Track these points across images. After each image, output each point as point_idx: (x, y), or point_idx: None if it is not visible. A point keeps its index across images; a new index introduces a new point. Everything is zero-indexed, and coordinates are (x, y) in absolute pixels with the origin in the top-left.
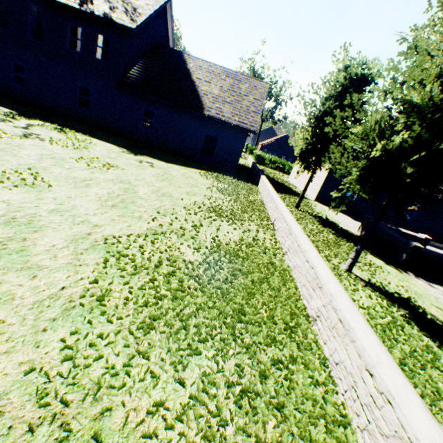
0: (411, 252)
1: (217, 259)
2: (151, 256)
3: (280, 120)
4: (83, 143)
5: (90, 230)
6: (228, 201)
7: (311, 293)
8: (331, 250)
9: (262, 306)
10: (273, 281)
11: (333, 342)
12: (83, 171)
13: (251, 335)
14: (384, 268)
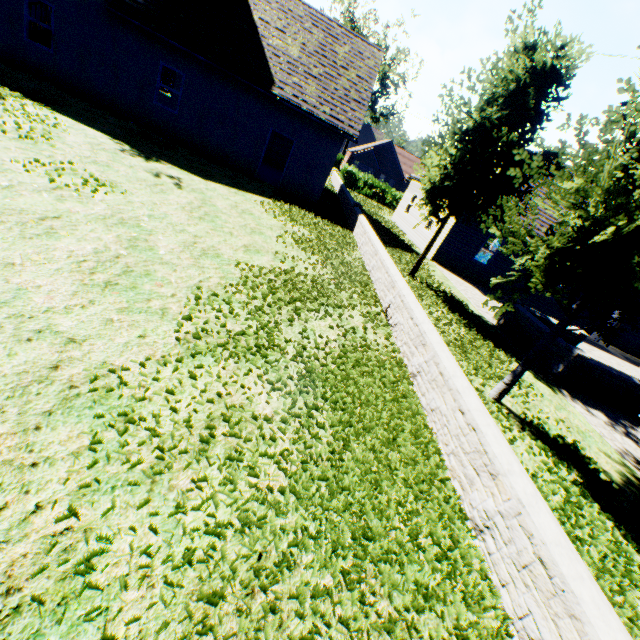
0: (571, 363)
1: (311, 403)
2: (191, 415)
3: (385, 116)
4: (40, 125)
5: (57, 356)
6: (312, 264)
7: (470, 476)
8: (469, 361)
9: (397, 511)
10: (405, 444)
11: (525, 594)
12: (40, 194)
13: (389, 589)
14: (535, 386)
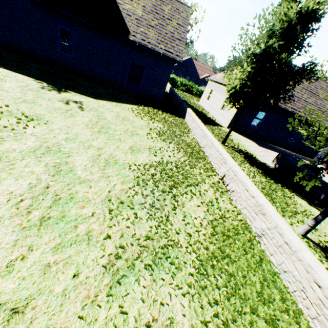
0: None
1: (211, 297)
2: None
3: (187, 44)
4: None
5: None
6: (171, 150)
7: None
8: (277, 206)
9: None
10: (281, 315)
11: None
12: None
13: None
14: (312, 212)
